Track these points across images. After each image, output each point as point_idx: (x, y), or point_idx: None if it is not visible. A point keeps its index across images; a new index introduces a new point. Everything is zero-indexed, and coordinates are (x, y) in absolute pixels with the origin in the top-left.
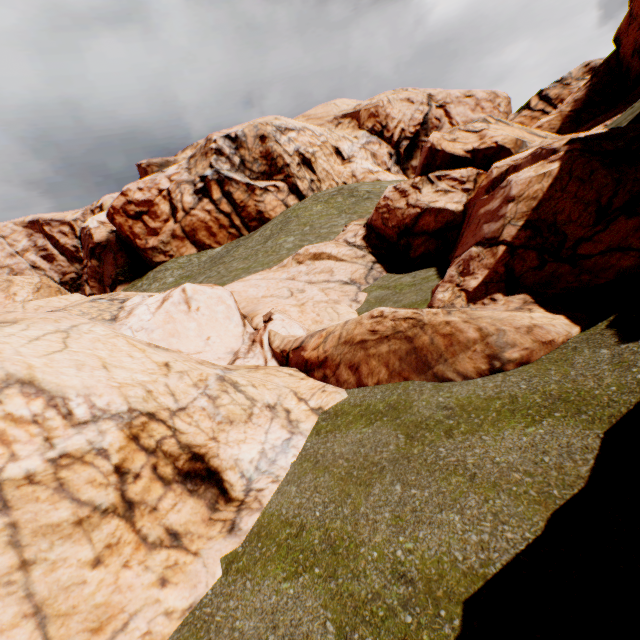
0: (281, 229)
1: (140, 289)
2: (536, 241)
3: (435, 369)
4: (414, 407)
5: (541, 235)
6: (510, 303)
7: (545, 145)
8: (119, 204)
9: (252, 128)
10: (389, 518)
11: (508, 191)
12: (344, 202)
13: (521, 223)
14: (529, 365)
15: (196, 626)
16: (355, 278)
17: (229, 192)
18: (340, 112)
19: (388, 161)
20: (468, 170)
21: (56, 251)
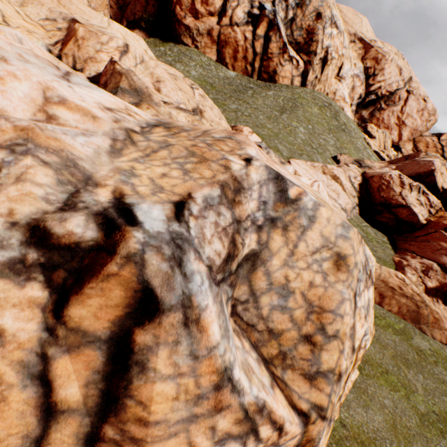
0: (292, 109)
1: (165, 58)
2: None
3: (421, 326)
4: (414, 339)
5: None
6: None
7: None
8: None
9: None
10: (421, 387)
11: None
12: (331, 120)
13: None
14: None
15: (361, 390)
16: (347, 209)
17: (270, 38)
18: (361, 33)
19: (355, 100)
20: (437, 201)
21: None
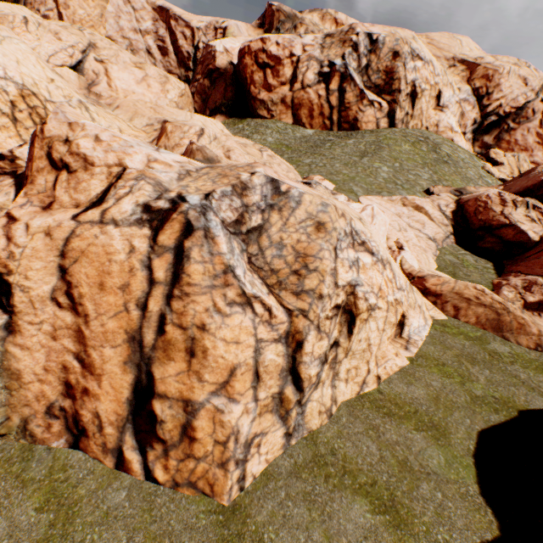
0: (375, 152)
1: (243, 132)
2: None
3: (504, 334)
4: (491, 344)
5: None
6: None
7: None
8: (255, 47)
9: (393, 40)
10: (484, 378)
11: None
12: (427, 154)
13: None
14: None
15: (407, 373)
16: (436, 238)
17: (344, 89)
18: (461, 54)
19: (469, 126)
20: None
21: (171, 48)
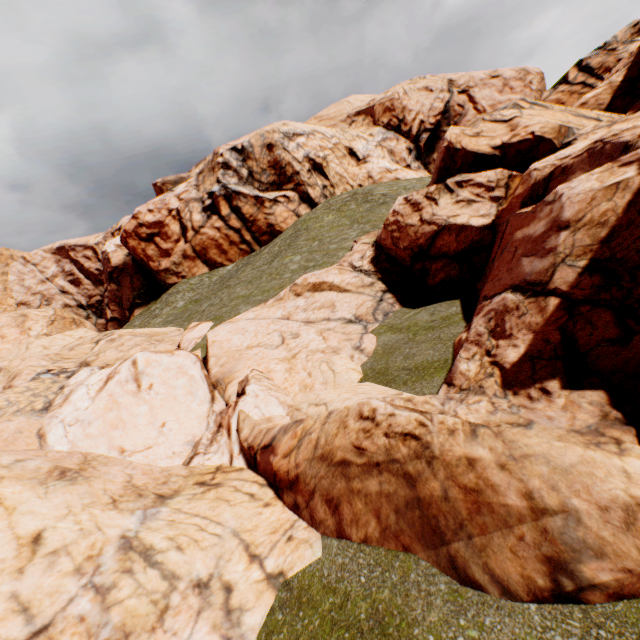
0: (289, 245)
1: (152, 314)
2: (611, 294)
3: (452, 548)
4: None
5: (619, 284)
6: (576, 409)
7: (608, 136)
8: (131, 227)
9: (258, 137)
10: None
11: (558, 211)
12: (357, 209)
13: (583, 263)
14: (638, 605)
15: None
16: (361, 314)
17: (237, 207)
18: (353, 110)
19: (407, 157)
20: (497, 172)
21: (82, 275)
